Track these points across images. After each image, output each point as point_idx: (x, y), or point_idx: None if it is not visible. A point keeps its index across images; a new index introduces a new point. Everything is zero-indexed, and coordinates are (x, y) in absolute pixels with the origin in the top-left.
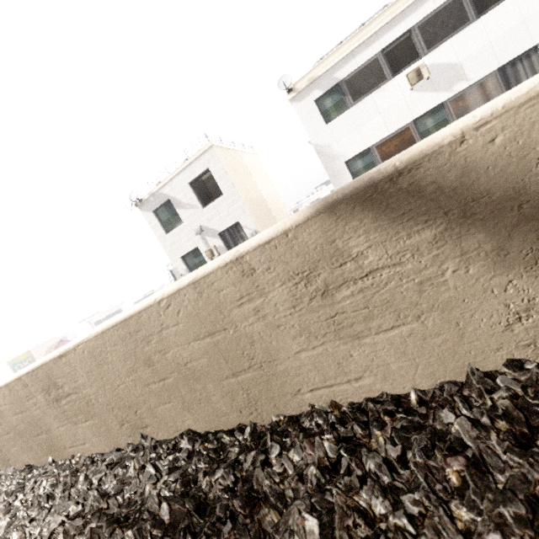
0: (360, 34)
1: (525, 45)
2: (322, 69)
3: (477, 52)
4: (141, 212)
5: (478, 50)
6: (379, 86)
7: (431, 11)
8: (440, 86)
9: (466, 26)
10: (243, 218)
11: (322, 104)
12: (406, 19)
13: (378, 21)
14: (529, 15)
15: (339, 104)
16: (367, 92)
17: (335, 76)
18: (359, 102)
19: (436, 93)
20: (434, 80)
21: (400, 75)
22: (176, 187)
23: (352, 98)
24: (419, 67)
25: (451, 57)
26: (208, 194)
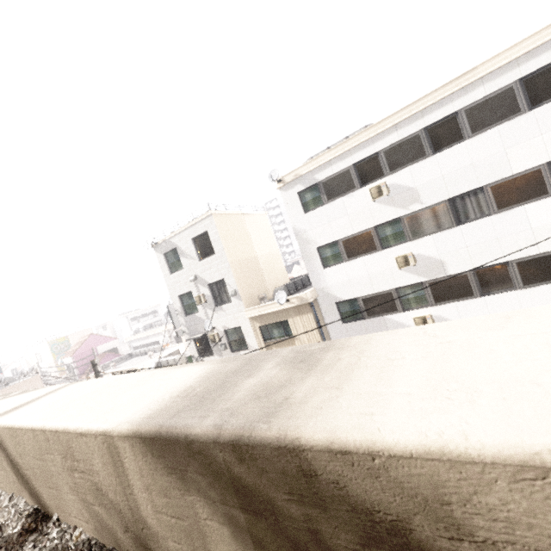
0: (337, 148)
1: (472, 185)
2: (306, 169)
3: (431, 182)
4: (155, 253)
5: (432, 181)
6: (349, 192)
7: (395, 141)
8: (398, 203)
9: (423, 159)
10: (228, 277)
11: (304, 197)
12: (374, 144)
13: (352, 141)
14: (476, 160)
15: (317, 200)
16: (339, 195)
17: (315, 177)
18: (332, 201)
19: (395, 208)
20: (394, 197)
21: (366, 187)
22: (182, 239)
23: (327, 197)
24: (381, 185)
25: (409, 182)
26: (205, 250)
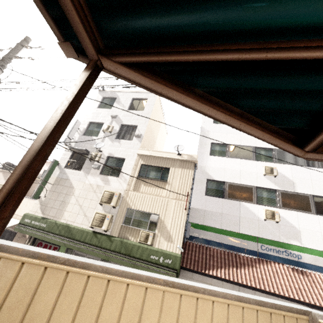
0: None
1: None
2: None
3: None
4: (98, 94)
5: None
6: None
7: None
8: None
9: None
10: (142, 126)
11: None
12: None
13: None
14: None
15: None
16: None
17: None
18: None
19: None
20: None
21: None
22: (125, 96)
23: None
24: None
25: None
26: (136, 107)
